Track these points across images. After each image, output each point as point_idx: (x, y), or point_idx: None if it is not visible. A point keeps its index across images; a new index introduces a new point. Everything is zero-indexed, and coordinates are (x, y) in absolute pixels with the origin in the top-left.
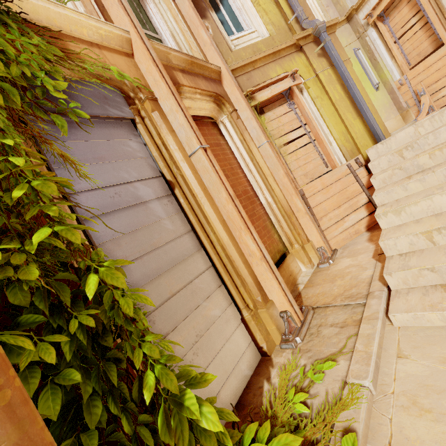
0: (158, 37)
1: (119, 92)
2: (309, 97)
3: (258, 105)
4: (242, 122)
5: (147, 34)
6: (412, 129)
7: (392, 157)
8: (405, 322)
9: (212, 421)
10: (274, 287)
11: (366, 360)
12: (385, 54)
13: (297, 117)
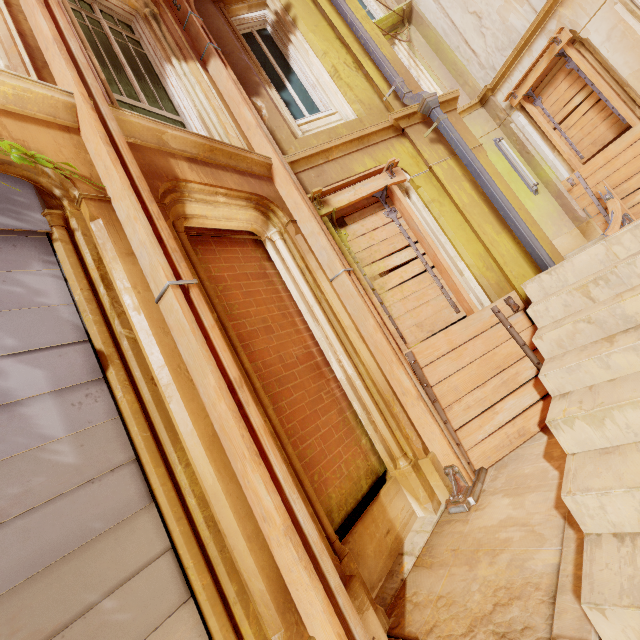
0: (178, 119)
1: (29, 186)
2: (419, 202)
3: (333, 213)
4: (305, 239)
5: (157, 114)
6: (600, 249)
7: (570, 297)
8: None
9: None
10: (315, 607)
11: None
12: (541, 145)
13: (402, 231)
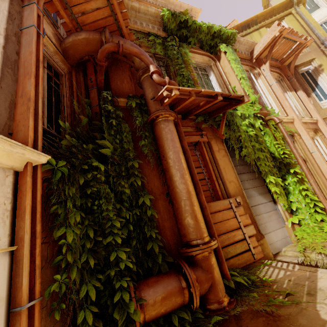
0: None
1: (289, 133)
2: None
3: None
4: (326, 139)
5: None
6: None
7: None
8: None
9: None
10: None
11: None
12: None
13: None
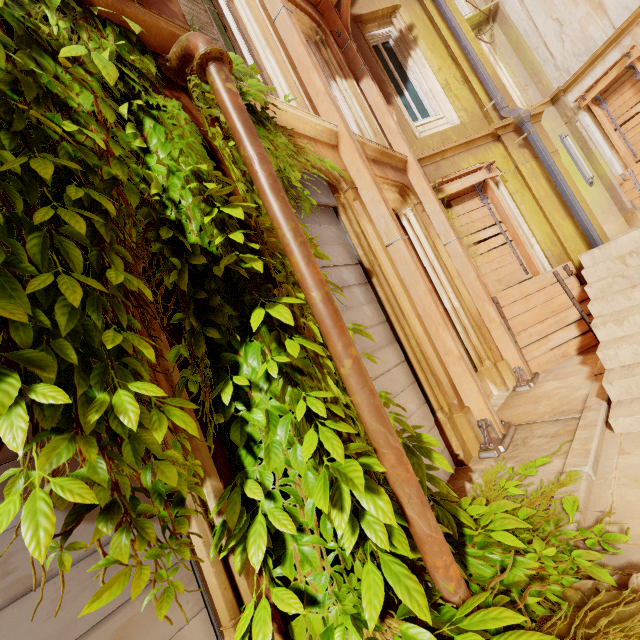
0: None
1: (325, 181)
2: (506, 192)
3: (446, 198)
4: (428, 215)
5: None
6: (637, 234)
7: (612, 264)
8: (627, 427)
9: (444, 464)
10: (472, 391)
11: (585, 454)
12: (601, 143)
13: (491, 213)
